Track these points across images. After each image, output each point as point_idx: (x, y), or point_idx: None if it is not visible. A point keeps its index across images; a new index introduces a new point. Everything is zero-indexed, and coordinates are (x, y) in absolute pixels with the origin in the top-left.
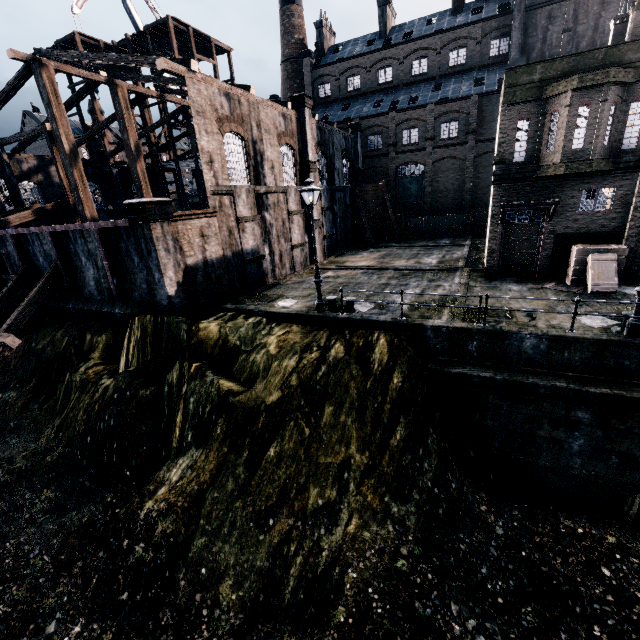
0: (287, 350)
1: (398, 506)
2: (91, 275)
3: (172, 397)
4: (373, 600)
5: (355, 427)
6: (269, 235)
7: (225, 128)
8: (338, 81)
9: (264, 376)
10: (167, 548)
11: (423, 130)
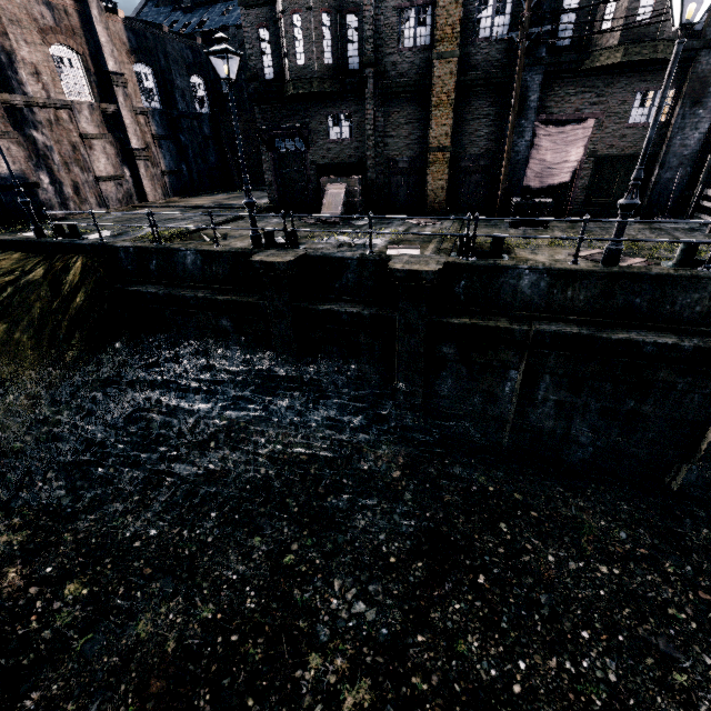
0: None
1: (50, 406)
2: None
3: None
4: None
5: (31, 343)
6: (47, 160)
7: None
8: None
9: None
10: None
11: None
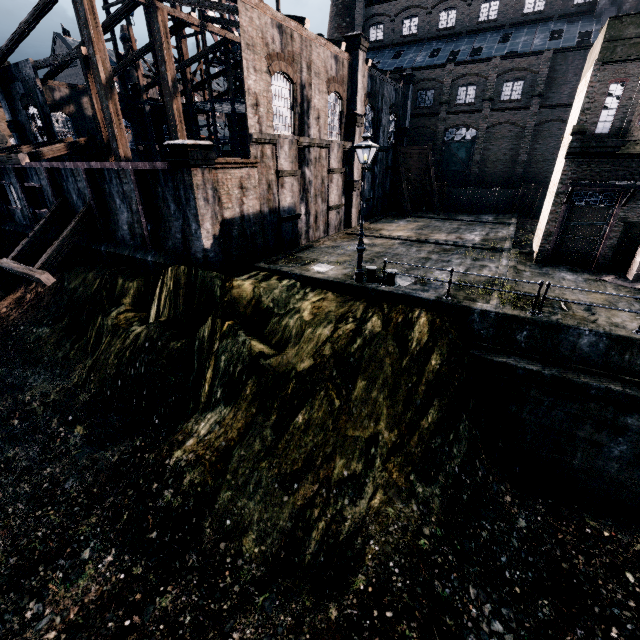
0: (321, 318)
1: (423, 487)
2: (125, 219)
3: (202, 352)
4: (393, 574)
5: (386, 404)
6: (307, 193)
7: (274, 67)
8: (393, 22)
9: (296, 342)
10: (195, 497)
11: (482, 88)
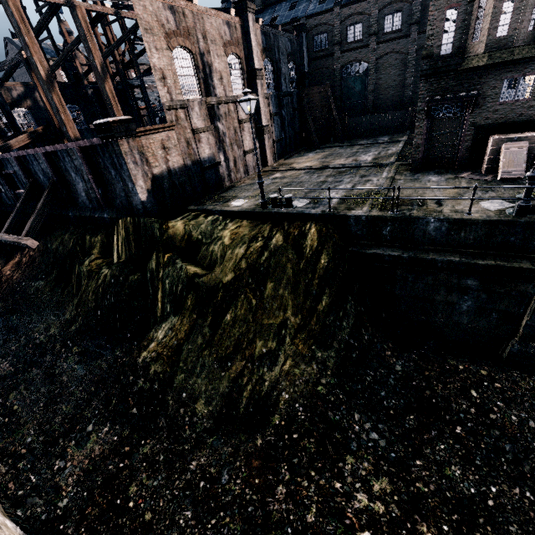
0: (238, 241)
1: (321, 352)
2: (81, 187)
3: (154, 280)
4: (299, 411)
5: (291, 298)
6: (223, 143)
7: (173, 43)
8: None
9: (221, 262)
10: (159, 381)
11: (367, 25)
